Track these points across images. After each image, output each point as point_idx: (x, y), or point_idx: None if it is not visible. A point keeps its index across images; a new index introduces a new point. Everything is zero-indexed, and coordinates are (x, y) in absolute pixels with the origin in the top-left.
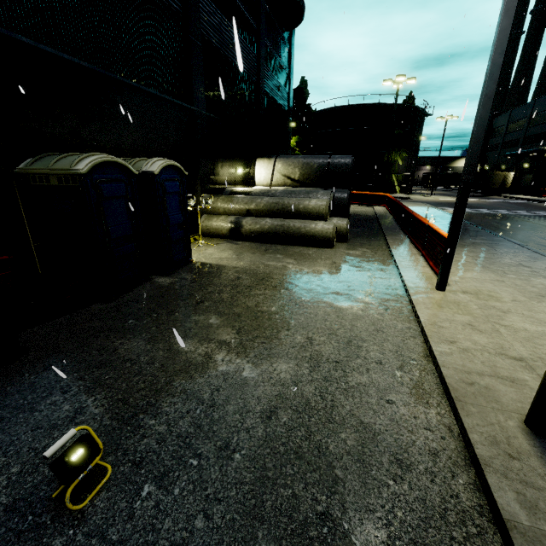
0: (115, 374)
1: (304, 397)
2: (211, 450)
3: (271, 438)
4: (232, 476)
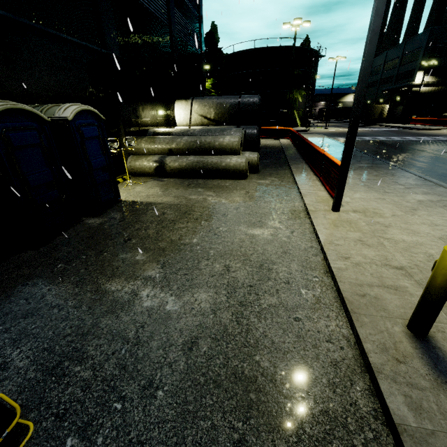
0: (42, 322)
1: (222, 325)
2: (135, 391)
3: (192, 369)
4: (155, 415)
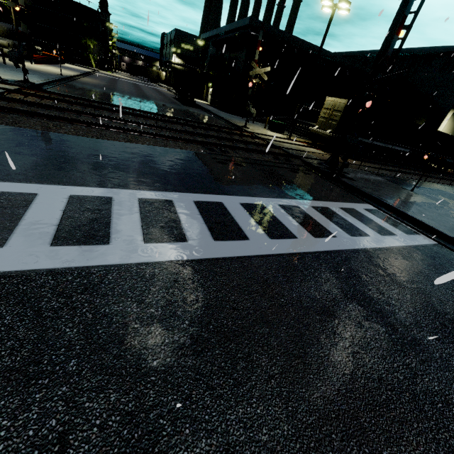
0: None
1: None
2: None
3: None
4: None
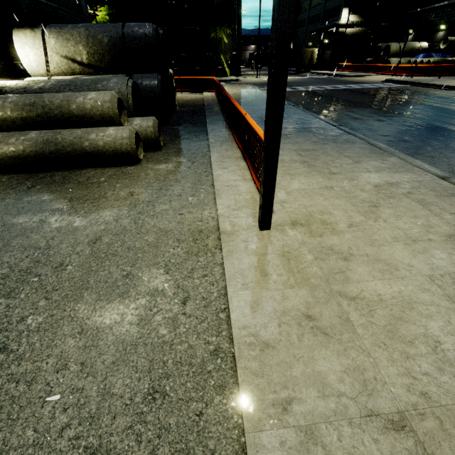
0: None
1: None
2: None
3: None
4: None
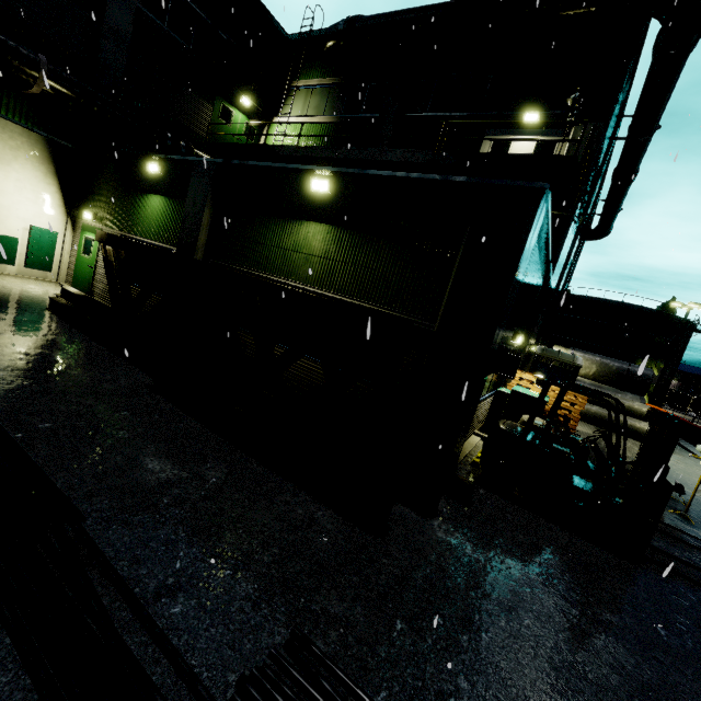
0: None
1: None
2: None
3: None
4: None
